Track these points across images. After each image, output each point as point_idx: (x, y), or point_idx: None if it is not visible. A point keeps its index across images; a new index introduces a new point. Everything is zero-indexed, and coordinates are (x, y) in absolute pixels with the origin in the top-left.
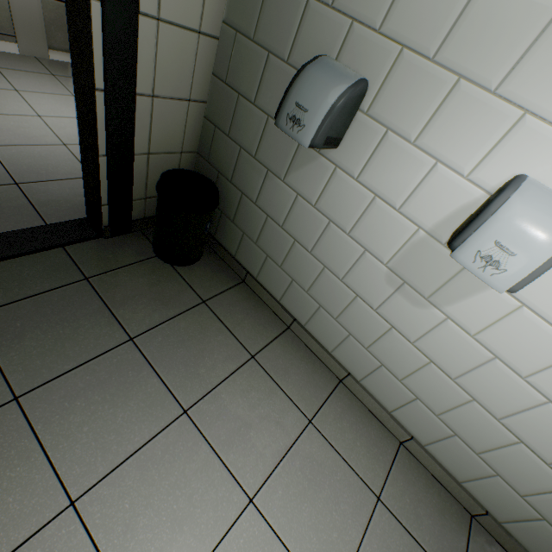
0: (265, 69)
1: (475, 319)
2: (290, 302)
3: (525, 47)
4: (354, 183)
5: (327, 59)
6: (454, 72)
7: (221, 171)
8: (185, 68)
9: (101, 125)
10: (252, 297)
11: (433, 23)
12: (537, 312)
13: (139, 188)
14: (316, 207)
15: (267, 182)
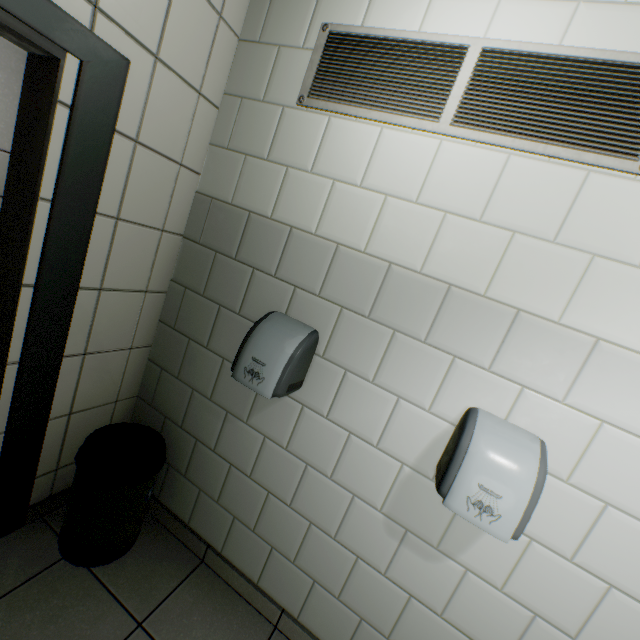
0: (217, 318)
1: (495, 565)
2: (272, 582)
3: (434, 311)
4: (325, 421)
5: (277, 315)
6: (389, 326)
7: (168, 415)
8: (128, 321)
9: (6, 398)
10: (217, 586)
11: (361, 293)
12: (547, 545)
13: (49, 458)
14: (288, 449)
15: (228, 425)
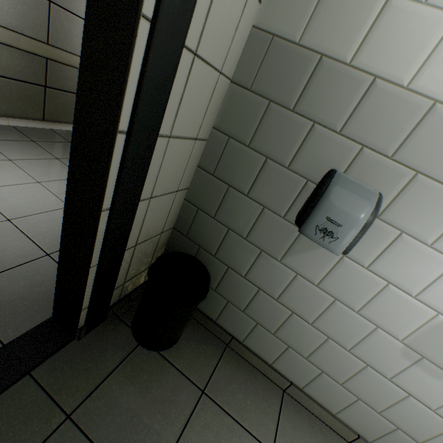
0: (261, 170)
1: None
2: (284, 366)
3: None
4: (364, 270)
5: (341, 174)
6: None
7: (202, 245)
8: (180, 167)
9: (99, 239)
10: (241, 363)
11: None
12: None
13: (120, 277)
14: (318, 286)
15: (260, 260)
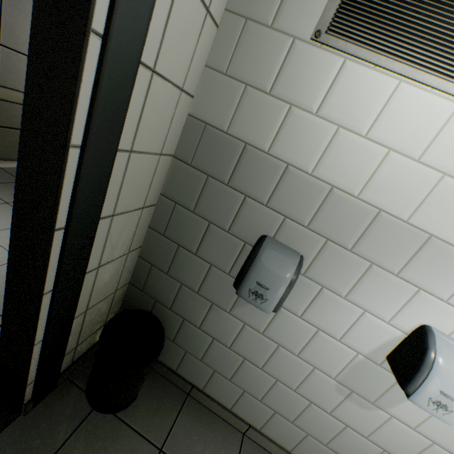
0: (206, 232)
1: (413, 416)
2: (242, 409)
3: (411, 254)
4: (299, 319)
5: (270, 241)
6: (367, 259)
7: (158, 299)
8: (129, 234)
9: (42, 318)
10: (201, 411)
11: (347, 230)
12: None
13: (71, 342)
14: (264, 334)
15: (212, 312)
